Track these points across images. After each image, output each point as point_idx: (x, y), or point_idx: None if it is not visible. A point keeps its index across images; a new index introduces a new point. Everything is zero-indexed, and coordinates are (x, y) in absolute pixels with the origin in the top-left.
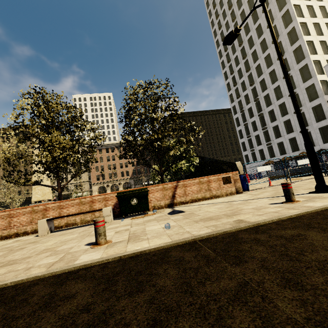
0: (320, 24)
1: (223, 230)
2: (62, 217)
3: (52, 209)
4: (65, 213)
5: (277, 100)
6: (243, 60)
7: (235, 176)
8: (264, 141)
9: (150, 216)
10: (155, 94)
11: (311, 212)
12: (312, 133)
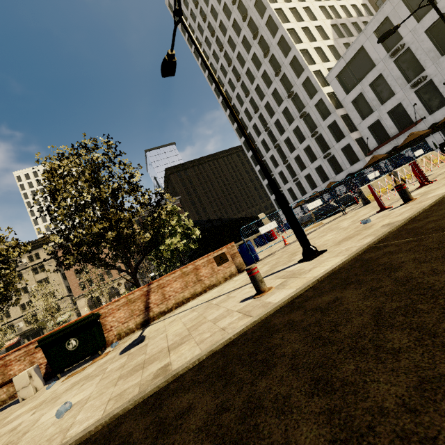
0: (309, 29)
1: (111, 415)
2: None
3: None
4: None
5: (289, 125)
6: (238, 82)
7: (231, 250)
8: (290, 178)
9: (95, 364)
10: (89, 161)
11: (260, 321)
12: (337, 156)
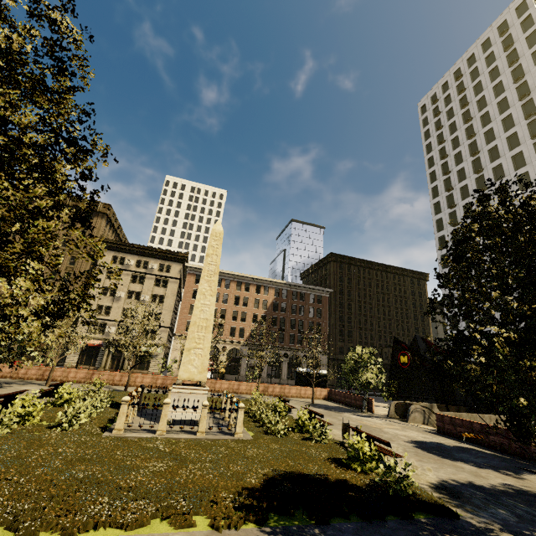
0: None
1: None
2: None
3: None
4: None
5: None
6: None
7: None
8: None
9: None
10: None
11: None
12: None
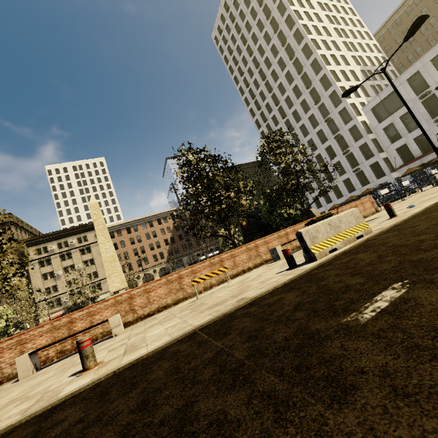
0: (345, 71)
1: None
2: (290, 241)
3: (261, 245)
4: (272, 247)
5: (322, 143)
6: (276, 106)
7: (371, 199)
8: (316, 188)
9: None
10: (287, 140)
11: None
12: (365, 171)
